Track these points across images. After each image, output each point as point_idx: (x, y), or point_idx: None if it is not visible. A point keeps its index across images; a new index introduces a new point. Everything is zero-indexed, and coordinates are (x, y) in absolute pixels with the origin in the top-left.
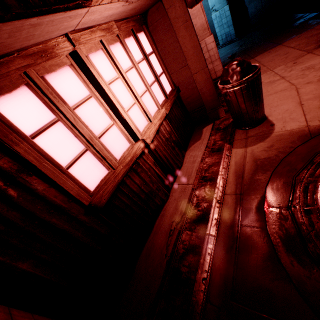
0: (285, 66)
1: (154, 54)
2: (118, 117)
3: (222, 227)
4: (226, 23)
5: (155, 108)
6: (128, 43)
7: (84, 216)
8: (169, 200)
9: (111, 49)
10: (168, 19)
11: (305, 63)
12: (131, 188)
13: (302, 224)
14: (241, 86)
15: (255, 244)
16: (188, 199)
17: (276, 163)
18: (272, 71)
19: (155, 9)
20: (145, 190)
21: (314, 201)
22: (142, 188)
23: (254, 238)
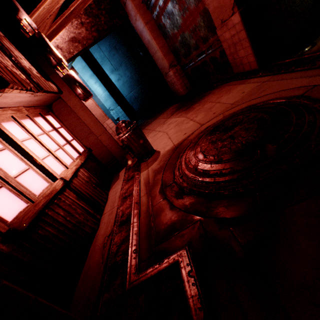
0: (160, 126)
1: (63, 128)
2: (34, 163)
3: (142, 215)
4: (122, 115)
5: (71, 160)
6: (38, 120)
7: (1, 243)
8: (100, 227)
9: (22, 122)
10: (69, 107)
11: (168, 122)
12: (56, 218)
13: (180, 183)
14: (129, 133)
15: (162, 208)
16: (115, 215)
17: (164, 166)
18: (154, 130)
19: (57, 102)
20: (71, 220)
21: (182, 170)
22: (68, 219)
23: (161, 206)
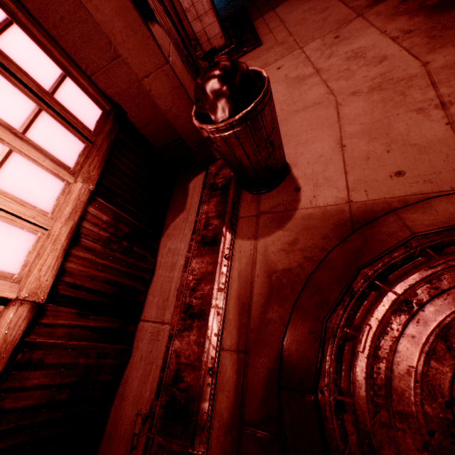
0: (322, 41)
1: (17, 27)
2: None
3: (216, 427)
4: None
5: (56, 185)
6: None
7: None
8: (133, 360)
9: None
10: None
11: (352, 41)
12: (24, 406)
13: (331, 433)
14: (235, 130)
15: None
16: (163, 362)
17: (300, 284)
18: (302, 52)
19: None
20: (67, 380)
21: (351, 385)
22: (57, 383)
23: None
